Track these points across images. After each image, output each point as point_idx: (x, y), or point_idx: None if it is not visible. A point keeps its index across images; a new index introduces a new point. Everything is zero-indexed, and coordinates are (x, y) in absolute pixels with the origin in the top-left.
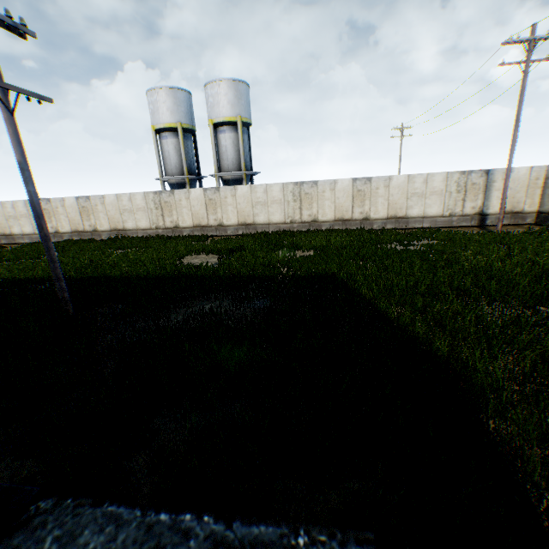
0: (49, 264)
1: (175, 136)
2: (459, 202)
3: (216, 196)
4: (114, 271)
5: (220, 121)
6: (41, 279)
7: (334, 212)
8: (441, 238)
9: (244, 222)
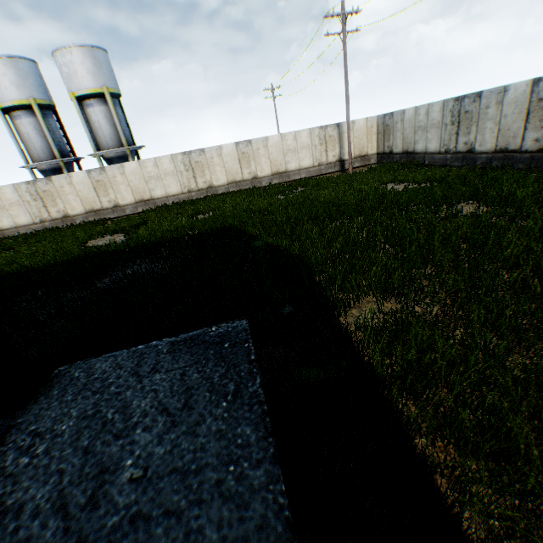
0: None
1: (32, 115)
2: (324, 153)
3: (104, 176)
4: (16, 267)
5: (84, 94)
6: None
7: (226, 176)
8: (313, 185)
9: (142, 199)
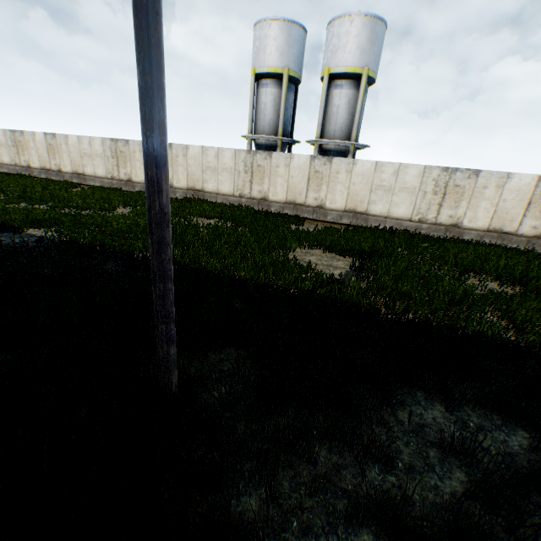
0: (121, 225)
1: (277, 86)
2: None
3: (325, 168)
4: (215, 263)
5: (340, 71)
6: (111, 250)
7: (489, 218)
8: None
9: (353, 209)
